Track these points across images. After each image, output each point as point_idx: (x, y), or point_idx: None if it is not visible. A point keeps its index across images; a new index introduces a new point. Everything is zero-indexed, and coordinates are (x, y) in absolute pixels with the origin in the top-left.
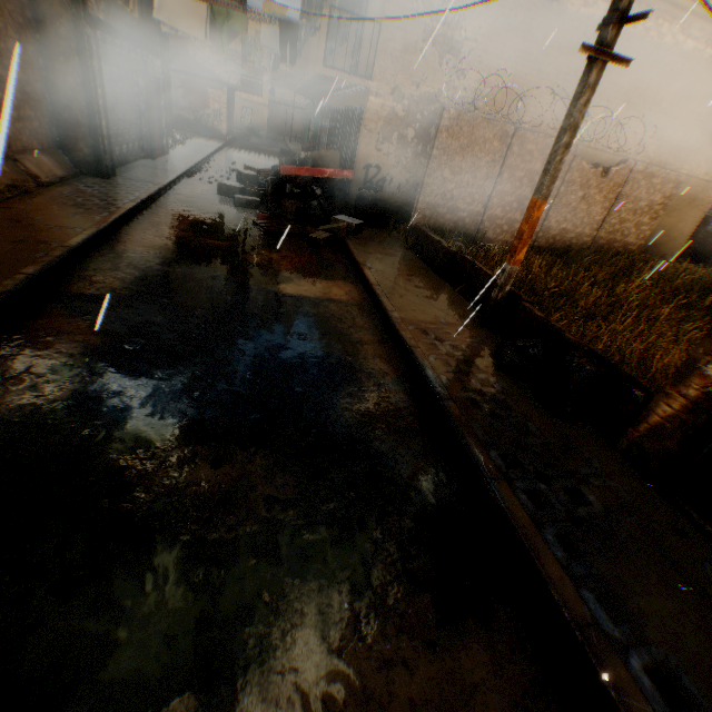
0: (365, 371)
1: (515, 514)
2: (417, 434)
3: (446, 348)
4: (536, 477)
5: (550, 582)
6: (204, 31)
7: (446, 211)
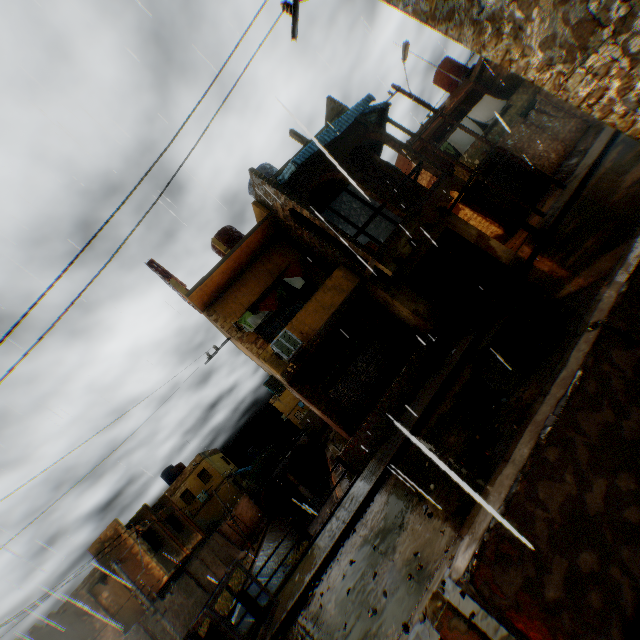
0: None
1: None
2: None
3: None
4: None
5: None
6: None
7: None
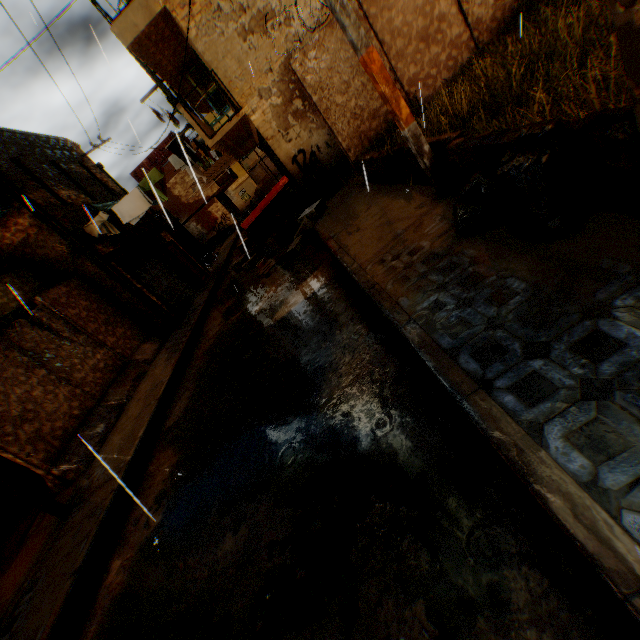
0: (340, 346)
1: (498, 433)
2: (393, 383)
3: (403, 261)
4: (525, 355)
5: (563, 526)
6: (146, 201)
7: (369, 124)
